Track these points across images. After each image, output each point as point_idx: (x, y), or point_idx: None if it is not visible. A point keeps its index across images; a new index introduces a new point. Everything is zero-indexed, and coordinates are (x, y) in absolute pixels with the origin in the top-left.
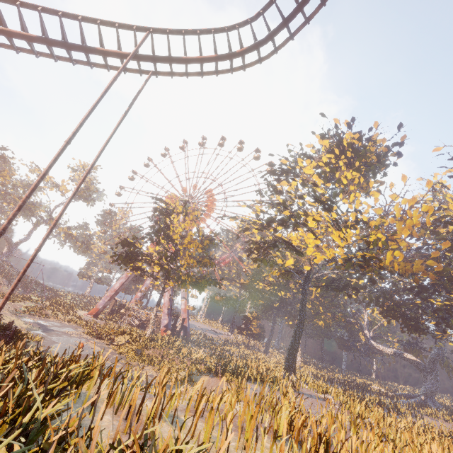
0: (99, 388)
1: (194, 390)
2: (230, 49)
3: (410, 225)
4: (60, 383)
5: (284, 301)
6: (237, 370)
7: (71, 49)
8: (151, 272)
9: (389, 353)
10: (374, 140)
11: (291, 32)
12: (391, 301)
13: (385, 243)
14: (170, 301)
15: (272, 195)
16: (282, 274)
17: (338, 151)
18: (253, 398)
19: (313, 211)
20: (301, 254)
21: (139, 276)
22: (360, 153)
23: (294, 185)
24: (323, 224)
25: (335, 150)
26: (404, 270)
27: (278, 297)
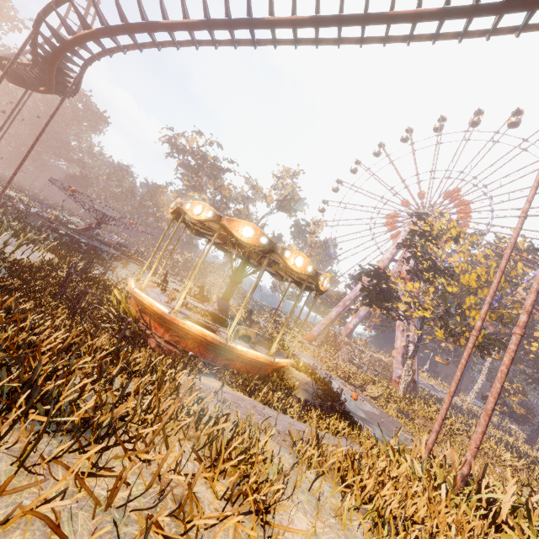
0: None
1: None
2: None
3: None
4: None
5: None
6: None
7: (484, 15)
8: (407, 316)
9: None
10: None
11: None
12: None
13: None
14: (404, 347)
15: None
16: None
17: None
18: None
19: None
20: None
21: None
22: None
23: None
24: None
25: None
26: None
27: None
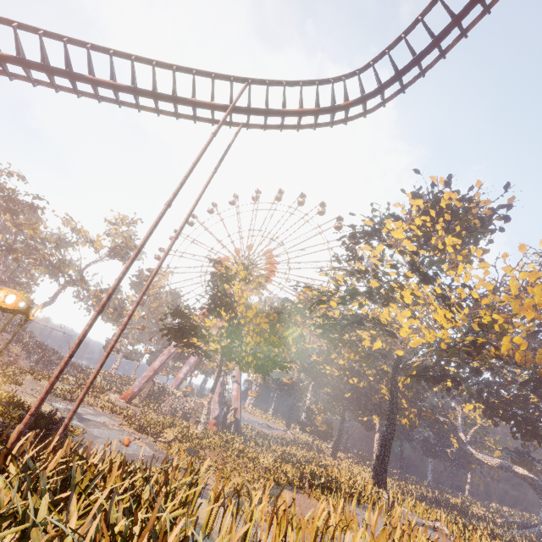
0: (223, 515)
1: (320, 519)
2: (334, 101)
3: (531, 305)
4: (178, 508)
5: (358, 391)
6: (329, 485)
7: (160, 100)
8: (206, 351)
9: (494, 465)
10: (477, 201)
11: (403, 85)
12: (495, 397)
13: (502, 327)
14: (221, 386)
15: (350, 260)
16: (361, 357)
17: (434, 213)
18: (381, 531)
19: (407, 284)
20: (393, 335)
21: (181, 352)
22: (462, 216)
23: (380, 250)
24: (421, 299)
25: (431, 211)
26: (524, 361)
27: (351, 385)
